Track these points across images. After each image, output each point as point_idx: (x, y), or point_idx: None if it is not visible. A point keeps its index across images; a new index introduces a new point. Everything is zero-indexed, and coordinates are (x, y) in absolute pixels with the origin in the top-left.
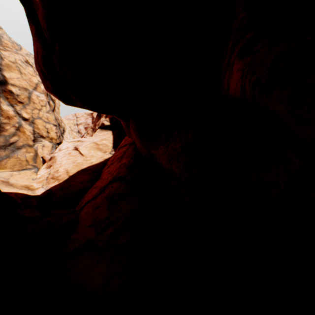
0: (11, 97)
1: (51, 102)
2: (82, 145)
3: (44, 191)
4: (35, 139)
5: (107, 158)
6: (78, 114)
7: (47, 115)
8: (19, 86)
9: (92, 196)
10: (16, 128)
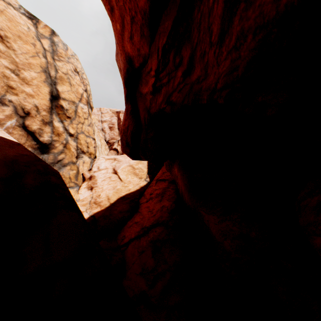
0: (61, 112)
1: (90, 110)
2: (120, 168)
3: (88, 217)
4: (77, 155)
5: (142, 186)
6: (103, 109)
7: (88, 128)
8: (69, 100)
9: (134, 233)
10: (64, 145)
